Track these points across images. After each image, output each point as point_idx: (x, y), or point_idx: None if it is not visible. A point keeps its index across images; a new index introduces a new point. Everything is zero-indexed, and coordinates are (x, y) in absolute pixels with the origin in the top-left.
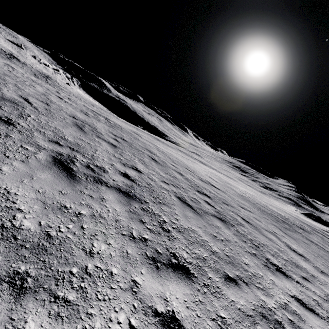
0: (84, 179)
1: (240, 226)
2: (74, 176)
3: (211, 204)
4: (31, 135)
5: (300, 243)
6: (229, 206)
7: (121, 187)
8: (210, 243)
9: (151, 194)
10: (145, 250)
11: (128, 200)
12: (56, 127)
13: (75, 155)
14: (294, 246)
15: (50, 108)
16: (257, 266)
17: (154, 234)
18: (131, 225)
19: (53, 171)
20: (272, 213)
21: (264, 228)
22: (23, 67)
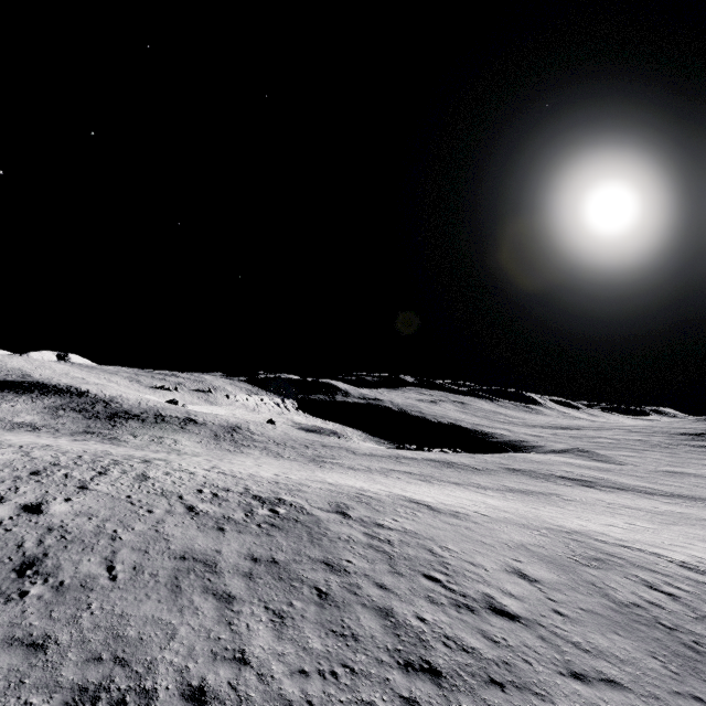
0: None
1: None
2: None
3: None
4: (60, 663)
5: None
6: (507, 689)
7: None
8: None
9: None
10: None
11: None
12: (124, 611)
13: (113, 678)
14: None
15: (144, 559)
16: None
17: None
18: None
19: None
20: None
21: None
22: (200, 432)
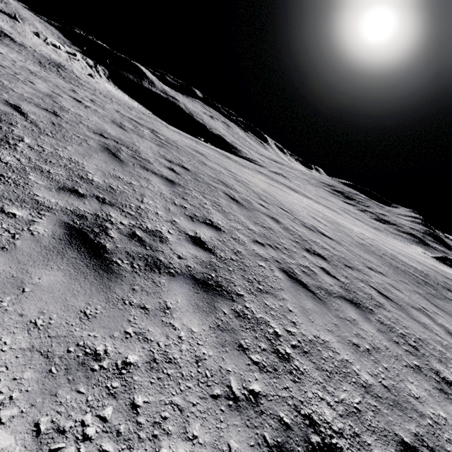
0: (127, 266)
1: (381, 309)
2: (109, 264)
3: (330, 274)
4: (24, 182)
5: None
6: (354, 270)
7: (193, 270)
8: (355, 366)
9: (244, 274)
10: (261, 428)
11: (209, 298)
12: (72, 158)
13: (107, 213)
14: None
15: (59, 120)
16: (431, 397)
17: (268, 375)
18: (225, 364)
19: (66, 260)
20: (407, 268)
21: (410, 303)
22: (21, 52)
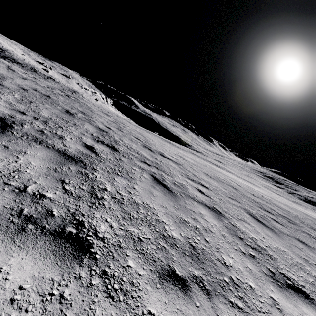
0: None
1: (118, 177)
2: None
3: (93, 149)
4: None
5: (286, 240)
6: (151, 167)
7: None
8: None
9: None
10: None
11: None
12: None
13: None
14: (256, 236)
15: None
16: None
17: None
18: None
19: None
20: (268, 205)
21: (202, 201)
22: (55, 84)
